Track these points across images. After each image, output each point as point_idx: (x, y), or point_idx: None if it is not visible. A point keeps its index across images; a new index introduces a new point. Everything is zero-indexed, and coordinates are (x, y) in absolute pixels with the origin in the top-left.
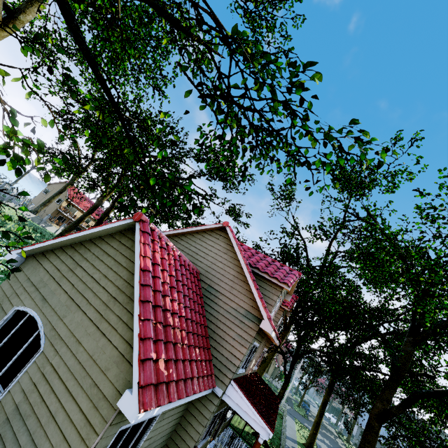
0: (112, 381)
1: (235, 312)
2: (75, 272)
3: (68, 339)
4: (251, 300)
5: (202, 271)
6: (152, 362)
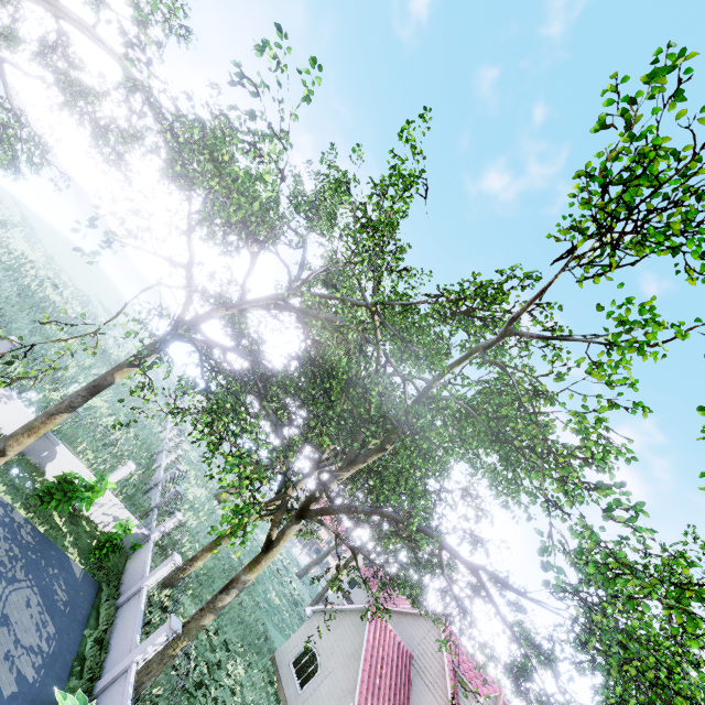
0: (346, 699)
1: (433, 704)
2: (337, 631)
3: (330, 671)
4: (447, 698)
5: (415, 656)
6: (364, 697)
